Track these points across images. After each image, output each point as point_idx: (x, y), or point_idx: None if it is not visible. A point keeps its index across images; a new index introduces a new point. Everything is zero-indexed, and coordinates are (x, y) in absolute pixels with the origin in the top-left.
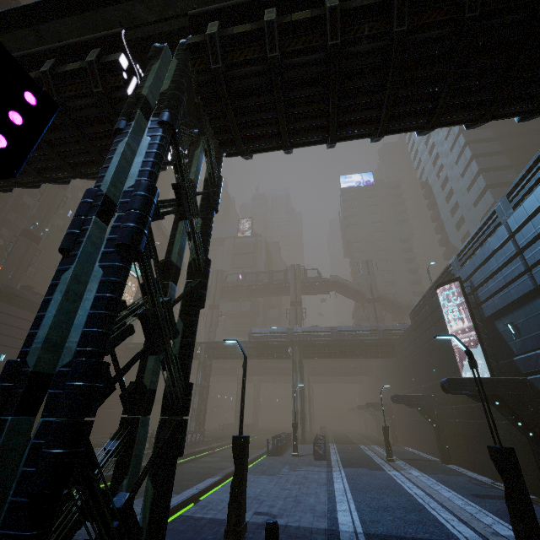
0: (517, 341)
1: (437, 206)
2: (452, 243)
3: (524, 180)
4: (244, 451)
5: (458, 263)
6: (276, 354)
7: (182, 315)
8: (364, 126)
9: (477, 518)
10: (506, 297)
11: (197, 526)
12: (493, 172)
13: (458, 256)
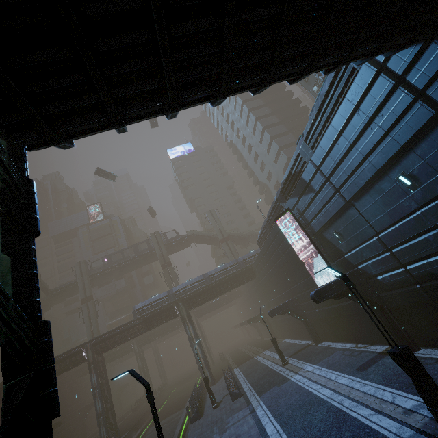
0: (343, 243)
1: (244, 158)
2: (262, 181)
3: (313, 127)
4: None
5: (283, 197)
6: (165, 319)
7: None
8: (206, 87)
9: (381, 398)
10: (327, 214)
11: None
12: (271, 128)
13: (281, 192)
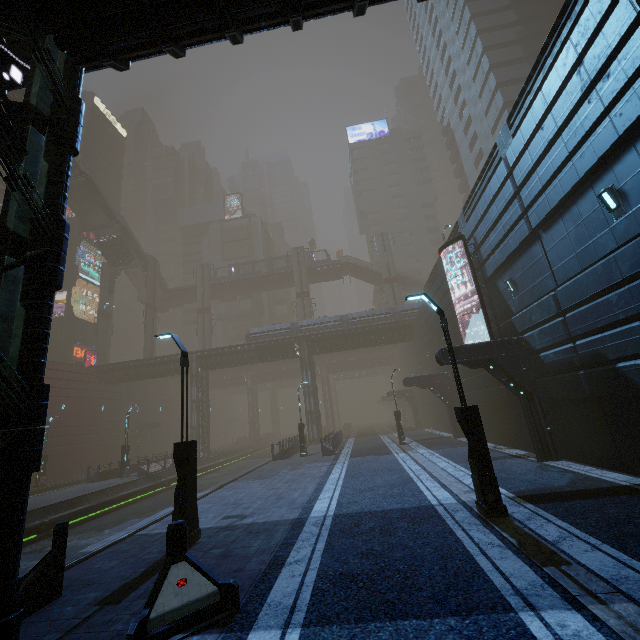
0: (515, 298)
1: (460, 157)
2: None
3: (524, 95)
4: (187, 458)
5: (464, 219)
6: (281, 354)
7: (24, 299)
8: None
9: (461, 481)
10: (505, 250)
11: (146, 543)
12: None
13: (464, 210)
